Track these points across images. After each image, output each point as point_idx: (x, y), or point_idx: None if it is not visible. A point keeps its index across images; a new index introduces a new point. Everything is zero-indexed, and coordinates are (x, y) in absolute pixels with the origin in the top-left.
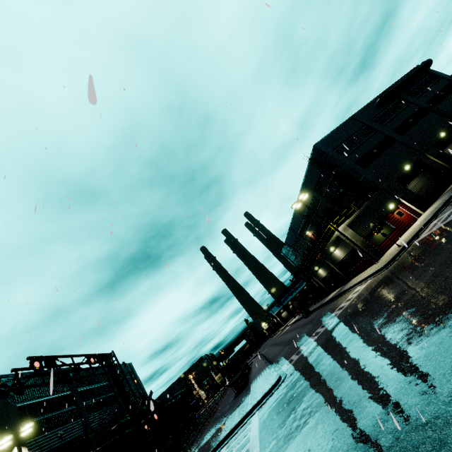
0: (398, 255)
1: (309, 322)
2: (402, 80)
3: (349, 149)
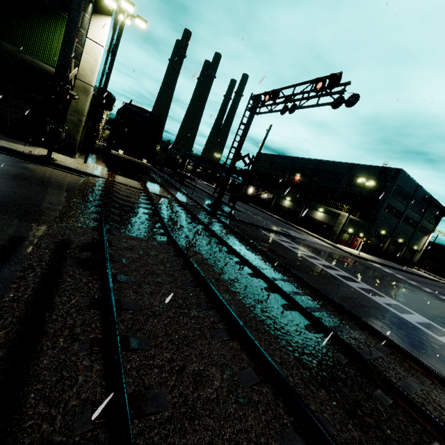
0: (359, 257)
1: (258, 212)
2: (441, 206)
3: (396, 194)
